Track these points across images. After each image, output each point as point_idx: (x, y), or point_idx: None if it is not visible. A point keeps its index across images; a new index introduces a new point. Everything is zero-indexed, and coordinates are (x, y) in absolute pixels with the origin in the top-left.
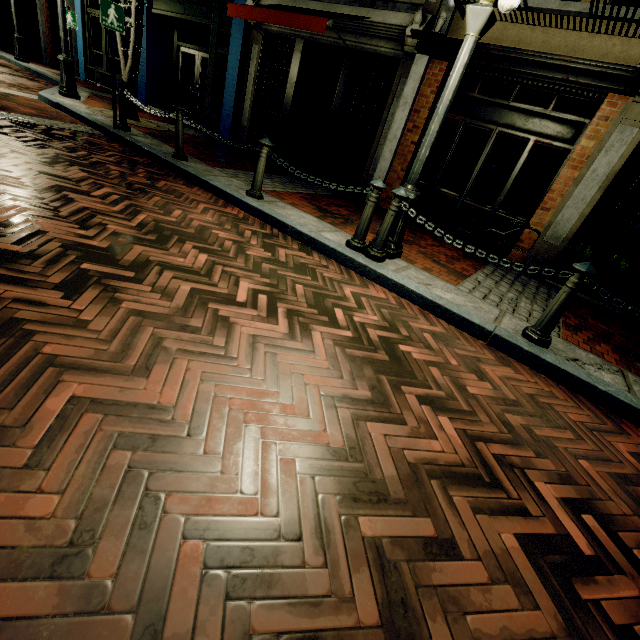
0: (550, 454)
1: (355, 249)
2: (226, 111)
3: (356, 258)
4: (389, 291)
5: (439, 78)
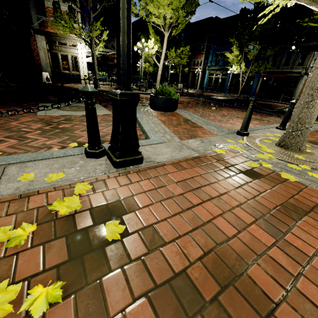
0: None
1: None
2: (252, 91)
3: None
4: None
5: None
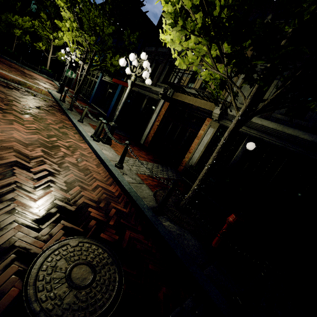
0: (64, 169)
1: (91, 137)
2: (110, 108)
3: (87, 137)
4: (89, 147)
5: (167, 107)
